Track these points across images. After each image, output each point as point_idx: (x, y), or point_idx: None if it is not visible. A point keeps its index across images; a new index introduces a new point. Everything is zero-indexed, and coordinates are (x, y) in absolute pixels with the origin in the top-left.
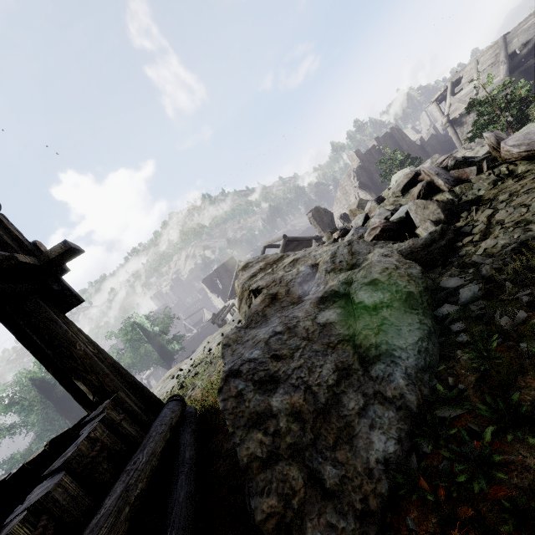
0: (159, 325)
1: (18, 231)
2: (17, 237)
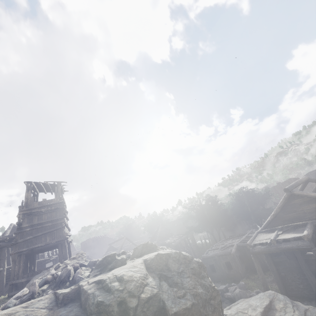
0: (256, 198)
1: (64, 231)
2: (63, 233)
